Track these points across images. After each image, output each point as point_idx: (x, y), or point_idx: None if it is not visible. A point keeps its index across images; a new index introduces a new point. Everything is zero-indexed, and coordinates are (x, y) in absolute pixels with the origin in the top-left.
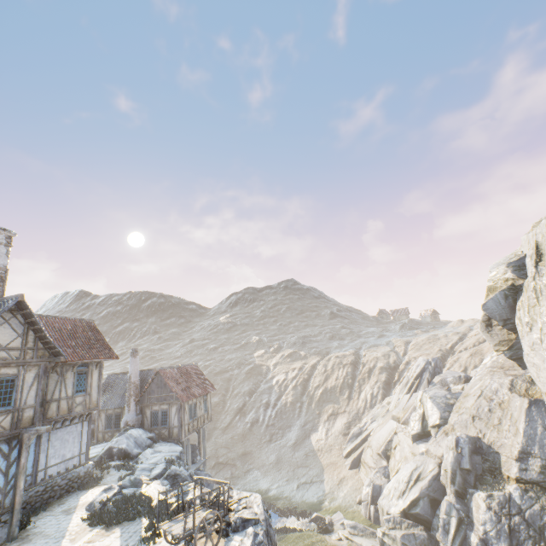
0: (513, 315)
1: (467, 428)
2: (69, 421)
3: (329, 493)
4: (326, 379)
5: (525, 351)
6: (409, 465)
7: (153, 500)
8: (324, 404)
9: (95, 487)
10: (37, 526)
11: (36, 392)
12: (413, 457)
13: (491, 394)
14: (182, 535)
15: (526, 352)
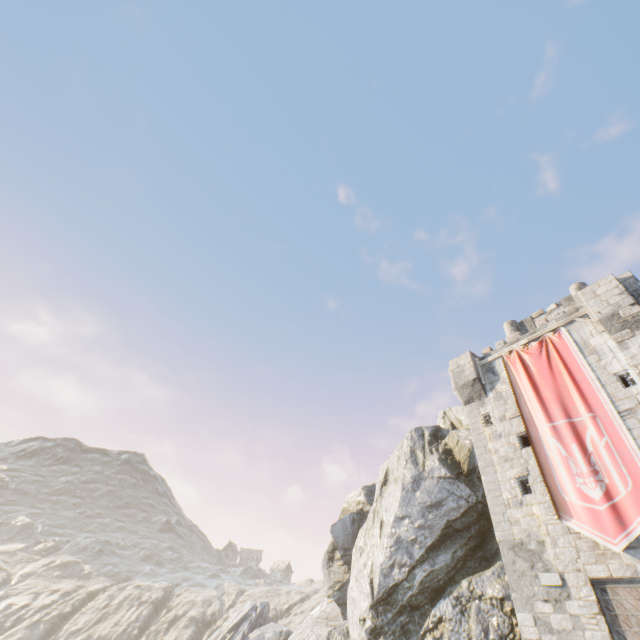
0: (354, 544)
1: None
2: None
3: None
4: (100, 620)
5: (350, 583)
6: None
7: None
8: None
9: None
10: None
11: None
12: None
13: None
14: None
15: (351, 584)
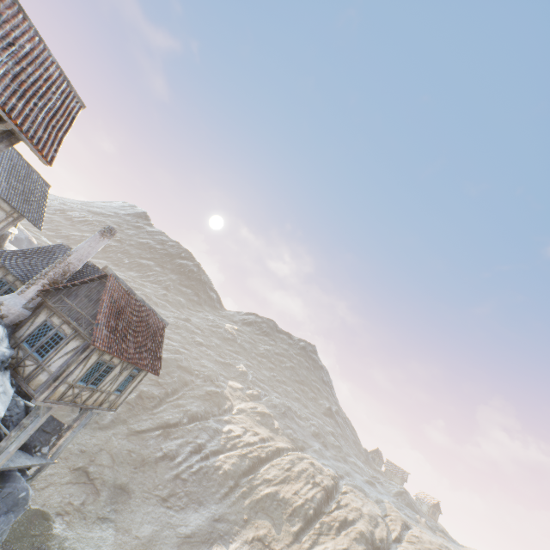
0: None
1: None
2: None
3: None
4: (284, 480)
5: None
6: None
7: None
8: (260, 514)
9: None
10: None
11: None
12: None
13: None
14: None
15: None
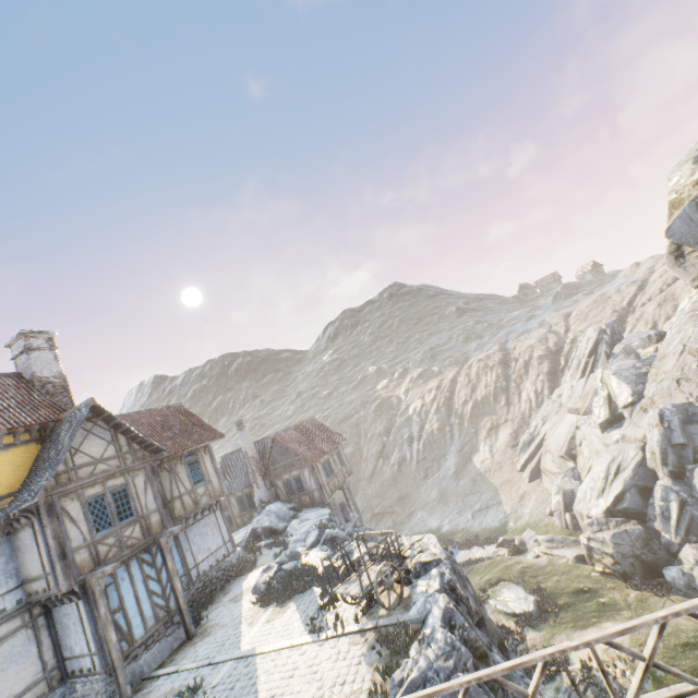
0: None
1: (672, 396)
2: (200, 514)
3: (512, 513)
4: (473, 390)
5: None
6: (602, 459)
7: (318, 568)
8: (479, 420)
9: (253, 570)
10: (211, 619)
11: (153, 495)
12: (606, 449)
13: None
14: (362, 594)
15: None
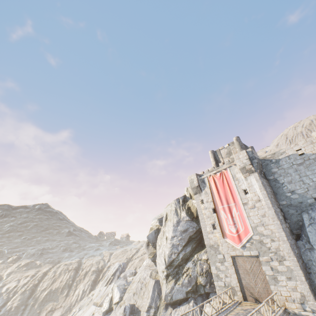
0: (156, 241)
1: (131, 300)
2: None
3: None
4: (53, 282)
5: (157, 257)
6: None
7: None
8: (46, 303)
9: None
10: None
11: None
12: None
13: (143, 280)
14: None
15: (157, 258)
